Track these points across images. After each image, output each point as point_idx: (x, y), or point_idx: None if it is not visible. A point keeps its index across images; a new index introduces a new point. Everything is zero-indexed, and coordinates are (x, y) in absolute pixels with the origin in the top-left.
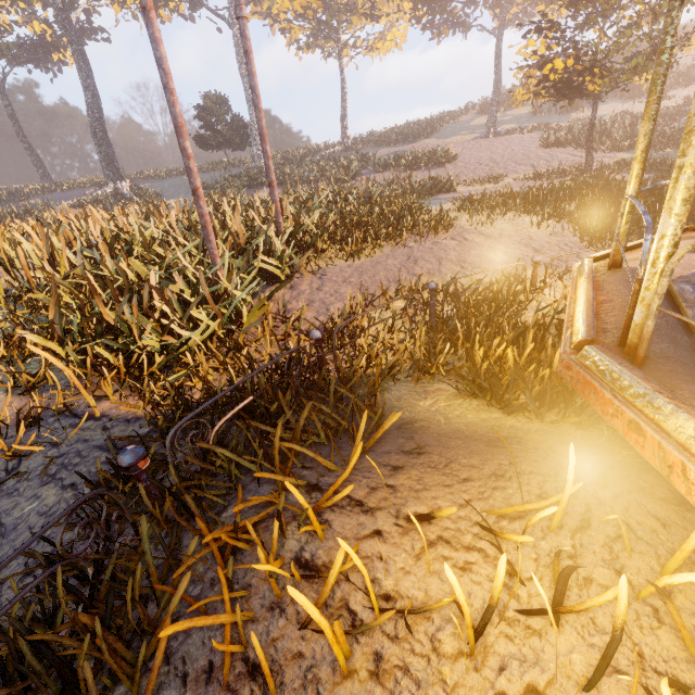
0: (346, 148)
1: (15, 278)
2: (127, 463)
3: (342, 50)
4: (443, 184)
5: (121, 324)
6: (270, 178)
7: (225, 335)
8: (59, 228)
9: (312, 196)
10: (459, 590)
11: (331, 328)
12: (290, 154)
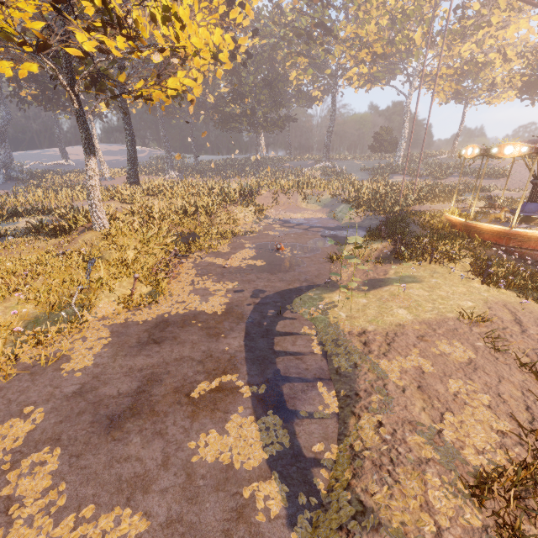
0: (452, 156)
1: (360, 195)
2: (400, 212)
3: (467, 104)
4: (485, 188)
5: (382, 205)
6: (415, 184)
7: (401, 210)
8: (362, 186)
9: (423, 187)
10: (428, 213)
11: (421, 211)
12: (415, 156)
